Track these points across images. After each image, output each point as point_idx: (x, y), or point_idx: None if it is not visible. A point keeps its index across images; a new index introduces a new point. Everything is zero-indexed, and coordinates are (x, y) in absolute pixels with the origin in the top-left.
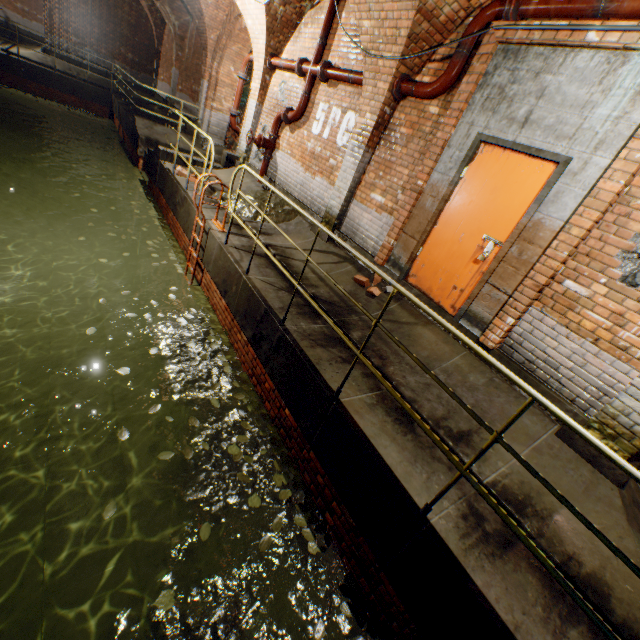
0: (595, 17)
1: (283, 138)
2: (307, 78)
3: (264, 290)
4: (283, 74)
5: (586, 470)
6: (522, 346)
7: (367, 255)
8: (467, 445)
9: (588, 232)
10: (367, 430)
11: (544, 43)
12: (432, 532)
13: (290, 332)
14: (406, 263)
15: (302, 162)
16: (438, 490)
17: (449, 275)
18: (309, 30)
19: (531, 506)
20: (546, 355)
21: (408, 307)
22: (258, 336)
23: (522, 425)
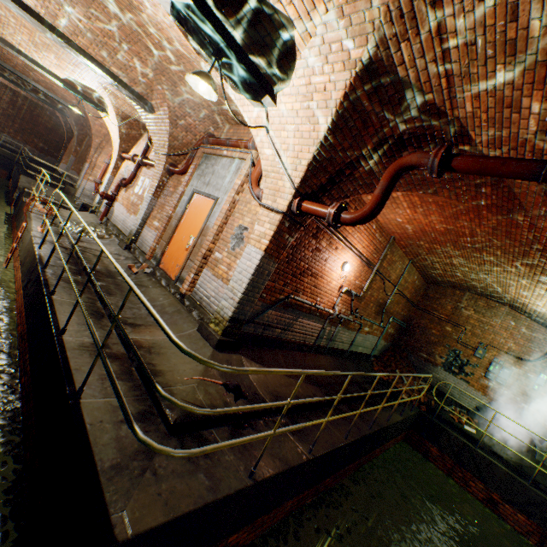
0: (228, 146)
1: (121, 195)
2: (136, 163)
3: (46, 257)
4: (128, 162)
5: (202, 343)
6: (200, 291)
7: (145, 255)
8: (132, 327)
9: (222, 228)
10: (59, 309)
11: (214, 154)
12: (59, 339)
13: (46, 272)
14: (160, 256)
15: (127, 208)
16: (87, 334)
17: (177, 259)
18: (144, 142)
19: (149, 349)
20: (207, 293)
21: (154, 280)
22: (29, 281)
23: (181, 327)
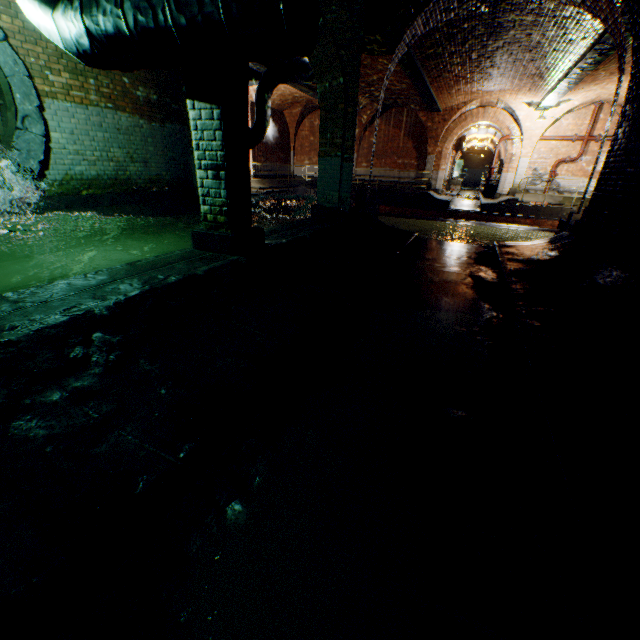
0: None
1: (560, 170)
2: (584, 143)
3: None
4: (548, 142)
5: None
6: None
7: None
8: None
9: None
10: None
11: None
12: None
13: None
14: None
15: (585, 177)
16: None
17: None
18: (570, 122)
19: None
20: None
21: None
22: None
23: None
